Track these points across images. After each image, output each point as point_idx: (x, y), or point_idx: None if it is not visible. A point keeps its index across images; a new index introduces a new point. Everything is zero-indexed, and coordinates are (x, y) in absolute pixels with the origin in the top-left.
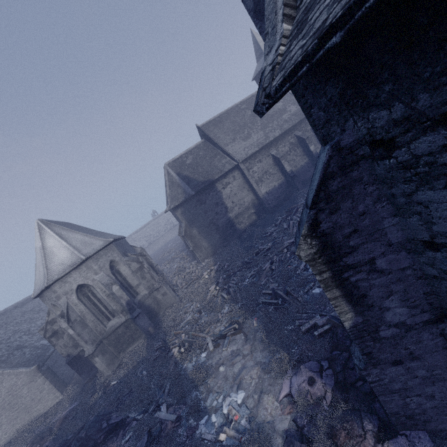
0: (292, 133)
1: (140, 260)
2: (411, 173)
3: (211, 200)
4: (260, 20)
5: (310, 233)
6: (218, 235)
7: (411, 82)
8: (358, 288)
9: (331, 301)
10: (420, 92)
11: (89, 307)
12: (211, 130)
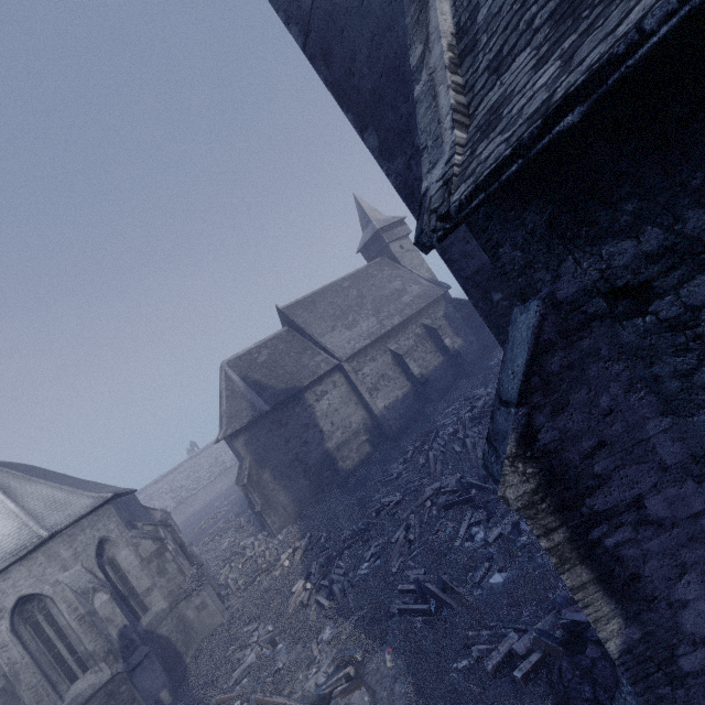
0: (417, 320)
1: (161, 535)
2: (685, 337)
3: (296, 420)
4: (388, 161)
5: (521, 452)
6: (308, 480)
7: (671, 195)
8: (622, 562)
9: (575, 594)
10: (687, 208)
11: (32, 651)
12: (298, 315)
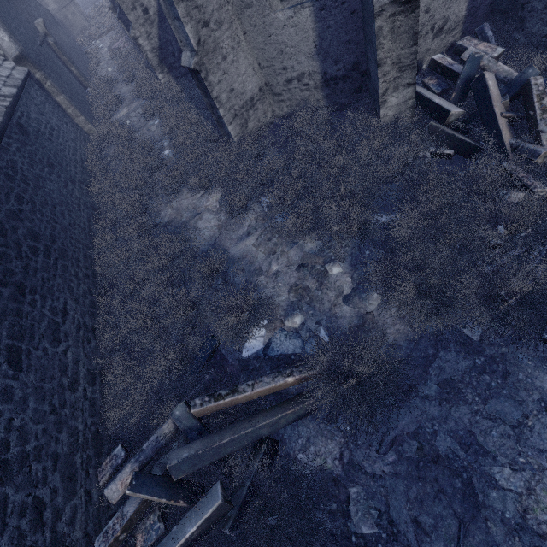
0: None
1: None
2: None
3: None
4: None
5: None
6: None
7: None
8: None
9: None
10: None
11: None
12: None
